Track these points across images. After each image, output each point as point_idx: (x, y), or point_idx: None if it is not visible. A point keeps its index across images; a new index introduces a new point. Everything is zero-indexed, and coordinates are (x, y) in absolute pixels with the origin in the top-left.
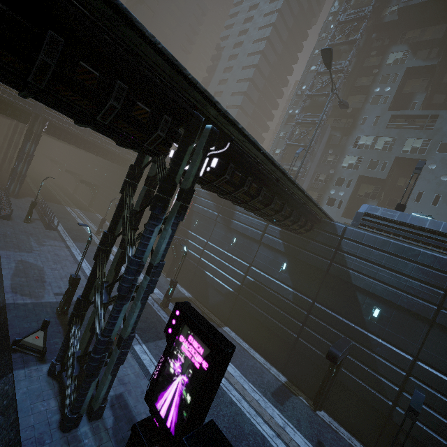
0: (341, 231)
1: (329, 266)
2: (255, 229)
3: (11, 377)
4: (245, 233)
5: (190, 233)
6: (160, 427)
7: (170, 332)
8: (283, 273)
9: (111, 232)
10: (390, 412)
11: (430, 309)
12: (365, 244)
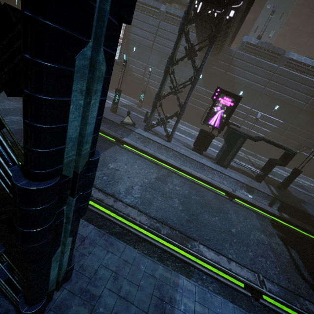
0: (234, 53)
1: (224, 74)
2: (182, 54)
3: (135, 133)
4: (176, 57)
5: (131, 59)
6: (213, 127)
7: (215, 98)
8: (200, 81)
9: (172, 57)
10: (238, 128)
11: (262, 88)
12: (244, 61)
